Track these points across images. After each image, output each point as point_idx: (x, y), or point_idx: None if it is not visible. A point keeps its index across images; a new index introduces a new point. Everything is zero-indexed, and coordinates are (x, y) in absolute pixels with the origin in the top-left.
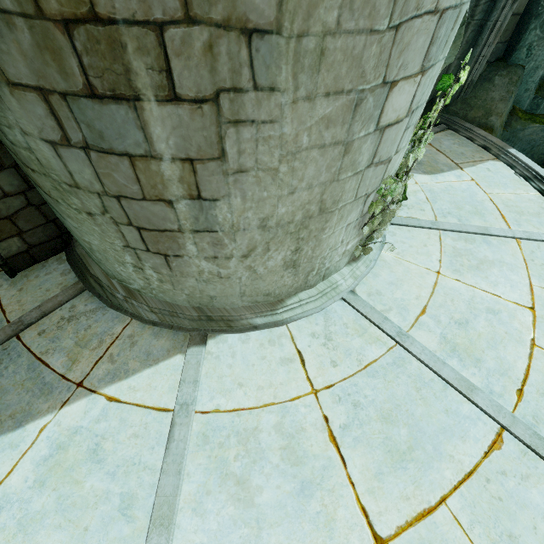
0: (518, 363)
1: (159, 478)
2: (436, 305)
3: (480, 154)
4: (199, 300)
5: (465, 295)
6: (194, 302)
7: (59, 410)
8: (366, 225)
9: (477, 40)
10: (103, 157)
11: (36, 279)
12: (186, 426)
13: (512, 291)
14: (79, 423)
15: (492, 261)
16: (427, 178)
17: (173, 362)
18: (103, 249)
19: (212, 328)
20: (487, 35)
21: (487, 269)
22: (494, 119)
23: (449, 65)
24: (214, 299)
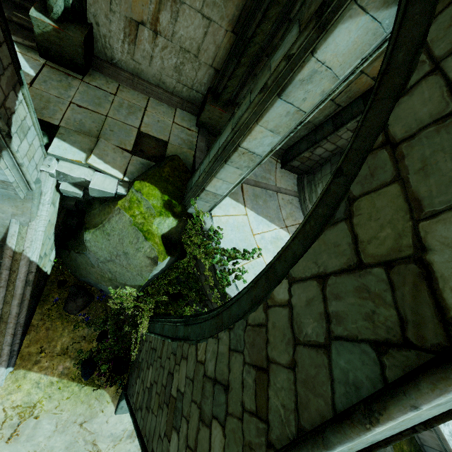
0: None
1: None
2: None
3: None
4: None
5: None
6: None
7: (280, 228)
8: None
9: None
10: None
11: (286, 177)
12: None
13: None
14: (283, 237)
15: None
16: None
17: None
18: None
19: None
20: None
21: None
22: None
23: None
24: None
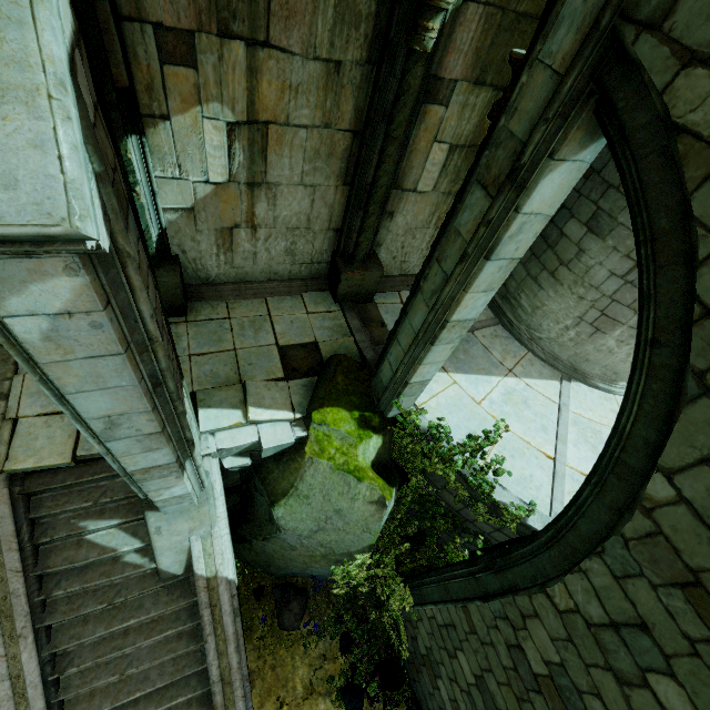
0: None
1: (557, 426)
2: None
3: None
4: (577, 358)
5: None
6: (572, 358)
7: (503, 377)
8: None
9: None
10: (632, 288)
11: None
12: (567, 413)
13: None
14: (515, 387)
15: None
16: None
17: (554, 383)
18: (554, 312)
19: (574, 376)
20: None
21: None
22: None
23: None
24: (587, 362)
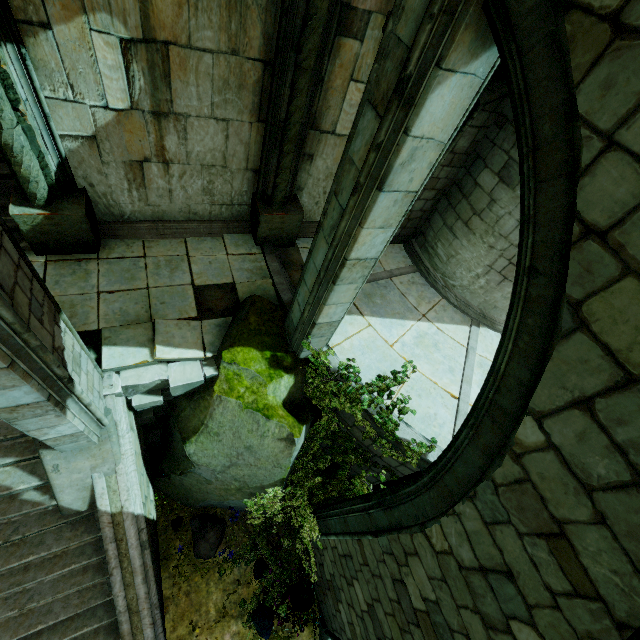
0: None
1: (464, 368)
2: None
3: None
4: (486, 305)
5: None
6: (482, 305)
7: (417, 321)
8: None
9: None
10: None
11: (391, 253)
12: (474, 356)
13: None
14: (427, 331)
15: None
16: None
17: (464, 328)
18: (467, 260)
19: (483, 322)
20: None
21: None
22: None
23: None
24: (495, 308)
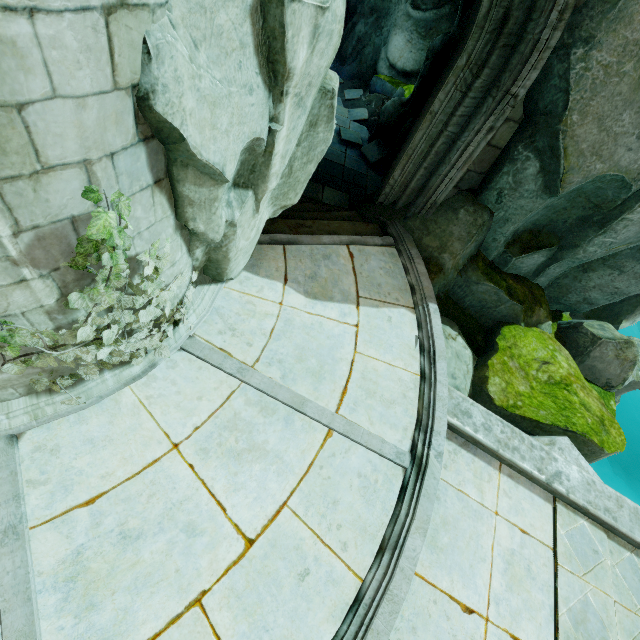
0: (146, 626)
1: None
2: (120, 496)
3: (400, 294)
4: None
5: (179, 492)
6: None
7: None
8: (14, 362)
9: (445, 156)
10: None
11: None
12: None
13: (250, 505)
14: None
15: (268, 451)
16: (302, 301)
17: None
18: None
19: None
20: (458, 156)
21: (250, 461)
22: (447, 257)
23: (416, 170)
24: None
